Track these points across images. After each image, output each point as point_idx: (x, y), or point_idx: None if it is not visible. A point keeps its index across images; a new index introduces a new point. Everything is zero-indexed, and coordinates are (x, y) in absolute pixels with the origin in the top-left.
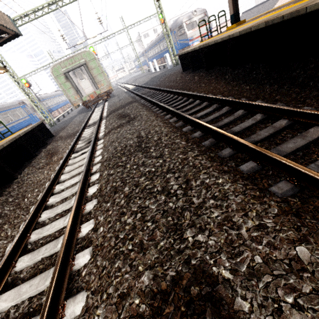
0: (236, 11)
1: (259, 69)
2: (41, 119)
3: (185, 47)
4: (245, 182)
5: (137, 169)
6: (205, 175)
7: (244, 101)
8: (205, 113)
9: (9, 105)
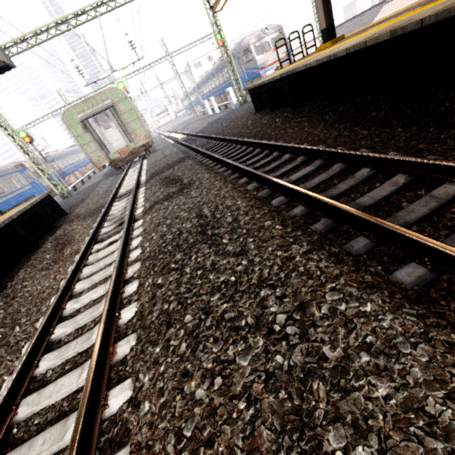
0: (330, 23)
1: (379, 103)
2: (49, 188)
3: (254, 78)
4: (420, 311)
5: (204, 278)
6: (335, 295)
7: (370, 154)
8: (304, 175)
9: (1, 170)
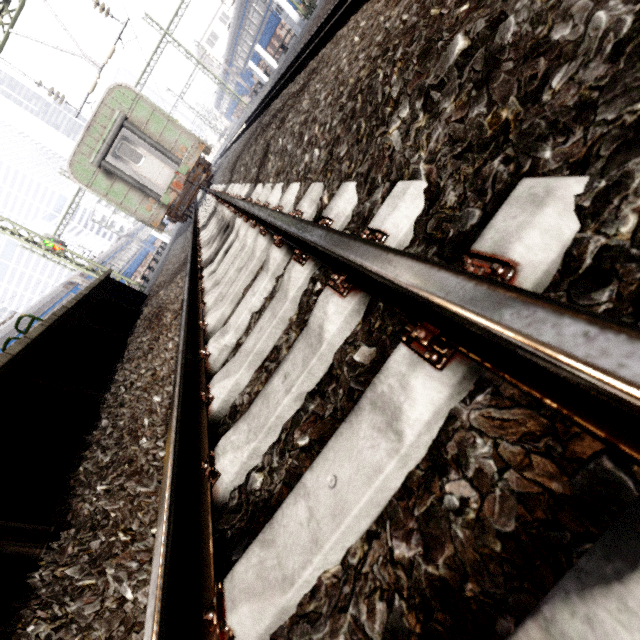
0: None
1: None
2: None
3: None
4: None
5: None
6: None
7: None
8: None
9: (50, 298)
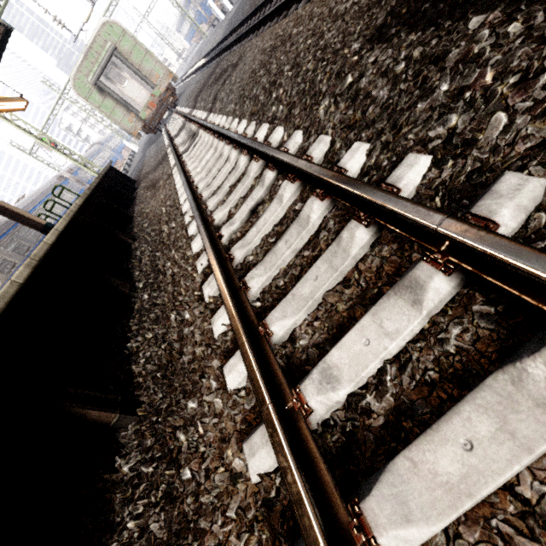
0: None
1: None
2: None
3: None
4: None
5: (287, 53)
6: None
7: None
8: None
9: (49, 186)
